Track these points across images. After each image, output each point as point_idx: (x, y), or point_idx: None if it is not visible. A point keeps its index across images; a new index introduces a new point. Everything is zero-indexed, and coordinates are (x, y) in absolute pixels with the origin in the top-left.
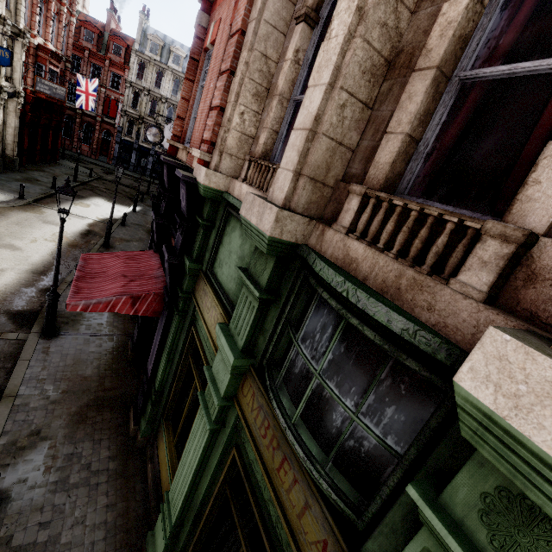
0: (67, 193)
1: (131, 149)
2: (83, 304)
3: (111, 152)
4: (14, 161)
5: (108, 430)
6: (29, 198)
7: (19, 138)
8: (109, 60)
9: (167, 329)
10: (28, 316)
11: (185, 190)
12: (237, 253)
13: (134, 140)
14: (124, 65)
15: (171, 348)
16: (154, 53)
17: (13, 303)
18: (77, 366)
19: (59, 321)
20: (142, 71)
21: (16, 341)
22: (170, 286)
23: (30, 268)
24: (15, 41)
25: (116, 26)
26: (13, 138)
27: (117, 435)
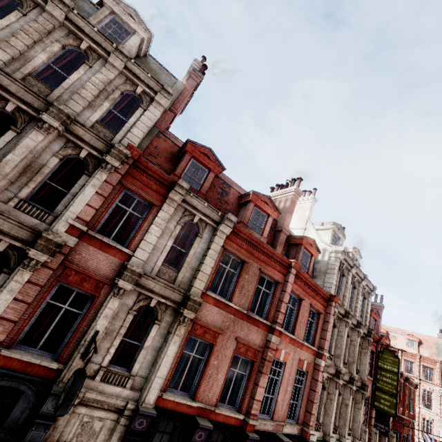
0: None
1: None
2: None
3: None
4: None
5: None
6: None
7: None
8: None
9: None
10: None
11: None
12: None
13: None
14: None
15: None
16: None
17: None
18: None
19: None
20: None
21: None
22: None
23: None
24: None
25: None
26: None
27: None
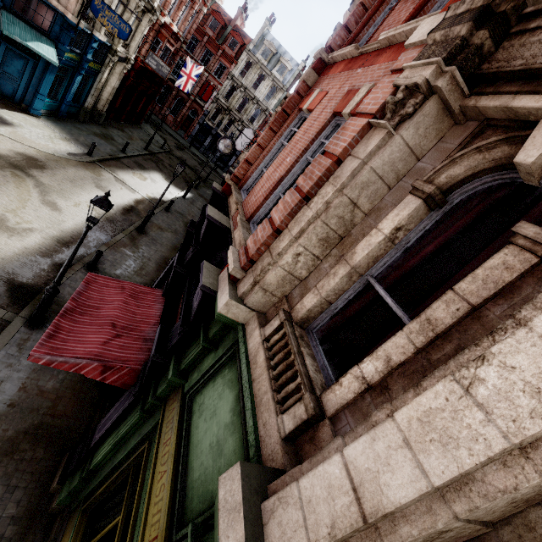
0: (102, 206)
1: (209, 133)
2: (47, 358)
3: (191, 129)
4: (101, 115)
5: (30, 475)
6: (96, 157)
7: (114, 96)
8: (222, 51)
9: (127, 413)
10: (28, 292)
11: (200, 296)
12: (219, 429)
13: (214, 126)
14: (233, 60)
15: (121, 439)
16: (264, 58)
17: (21, 272)
18: (42, 373)
19: (53, 309)
20: (247, 69)
21: (1, 320)
22: (145, 379)
23: (58, 235)
24: (145, 15)
25: (241, 23)
26: (108, 96)
27: (36, 486)
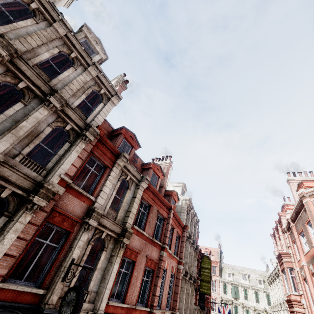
0: None
1: None
2: None
3: None
4: None
5: None
6: None
7: None
8: None
9: None
10: None
11: None
12: None
13: None
14: None
15: None
16: None
17: None
18: None
19: None
20: None
21: None
22: None
23: None
24: None
25: None
26: None
27: None
